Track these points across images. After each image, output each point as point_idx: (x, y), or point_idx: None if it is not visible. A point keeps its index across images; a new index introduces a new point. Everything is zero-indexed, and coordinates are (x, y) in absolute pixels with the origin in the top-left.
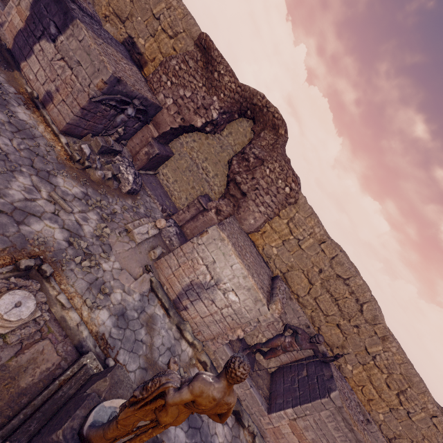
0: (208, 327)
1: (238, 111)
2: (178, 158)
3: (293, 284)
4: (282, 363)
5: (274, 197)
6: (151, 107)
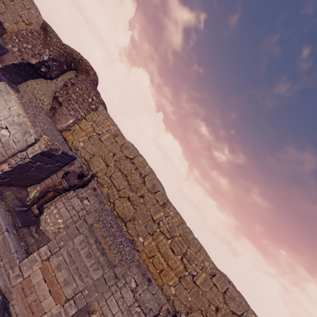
0: None
1: (66, 63)
2: (22, 94)
3: (93, 167)
4: None
5: (81, 105)
6: None
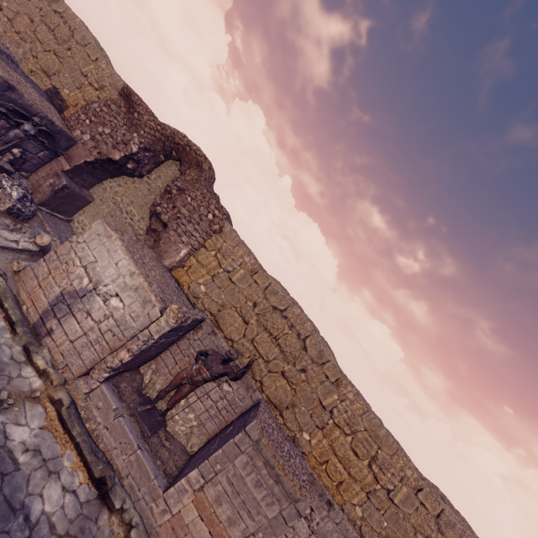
0: (80, 355)
1: (163, 152)
2: (99, 204)
3: (225, 326)
4: (210, 435)
5: (197, 225)
6: (62, 136)
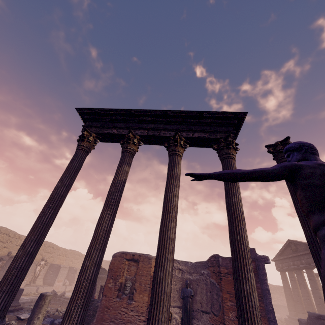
0: None
1: None
2: None
3: None
4: None
5: None
6: None
